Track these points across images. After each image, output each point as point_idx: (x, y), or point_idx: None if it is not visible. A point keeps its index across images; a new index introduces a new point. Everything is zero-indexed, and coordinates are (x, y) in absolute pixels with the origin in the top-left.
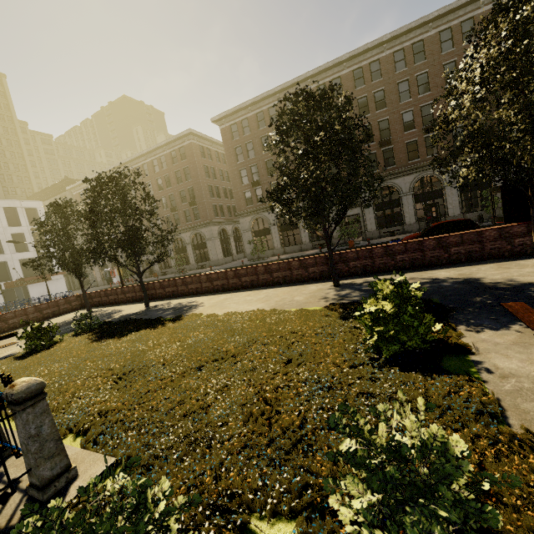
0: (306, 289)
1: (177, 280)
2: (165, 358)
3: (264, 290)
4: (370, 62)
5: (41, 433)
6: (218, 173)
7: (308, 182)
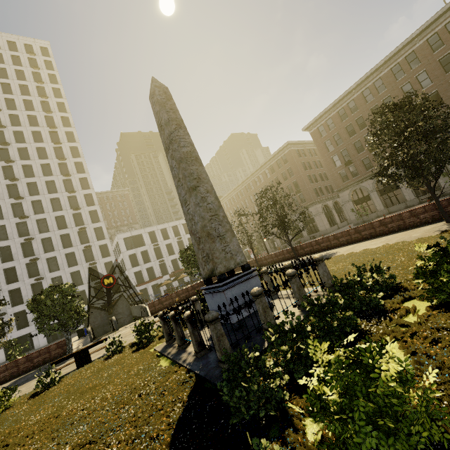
0: (420, 230)
1: (312, 242)
2: (340, 267)
3: (383, 237)
4: (445, 24)
5: (326, 271)
6: (312, 164)
7: (405, 160)
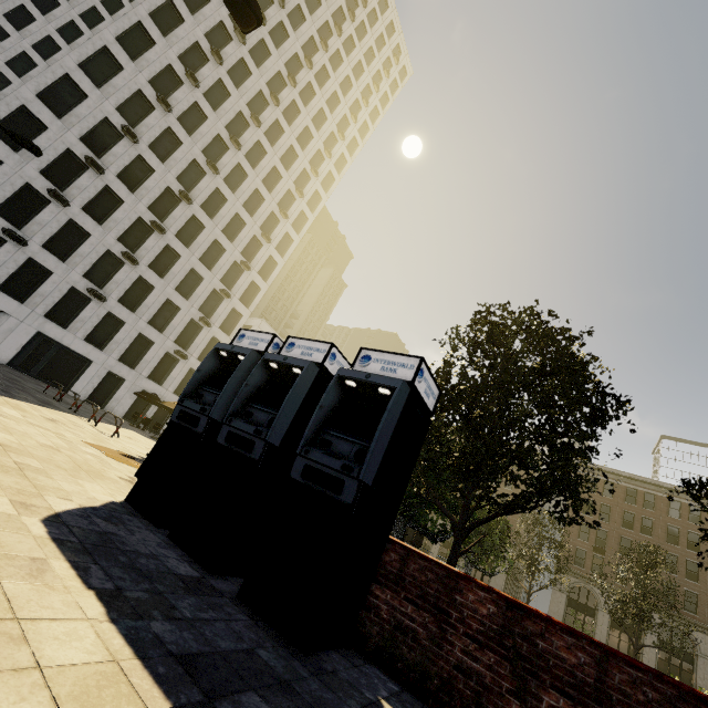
0: None
1: None
2: None
3: None
4: None
5: None
6: None
7: None
